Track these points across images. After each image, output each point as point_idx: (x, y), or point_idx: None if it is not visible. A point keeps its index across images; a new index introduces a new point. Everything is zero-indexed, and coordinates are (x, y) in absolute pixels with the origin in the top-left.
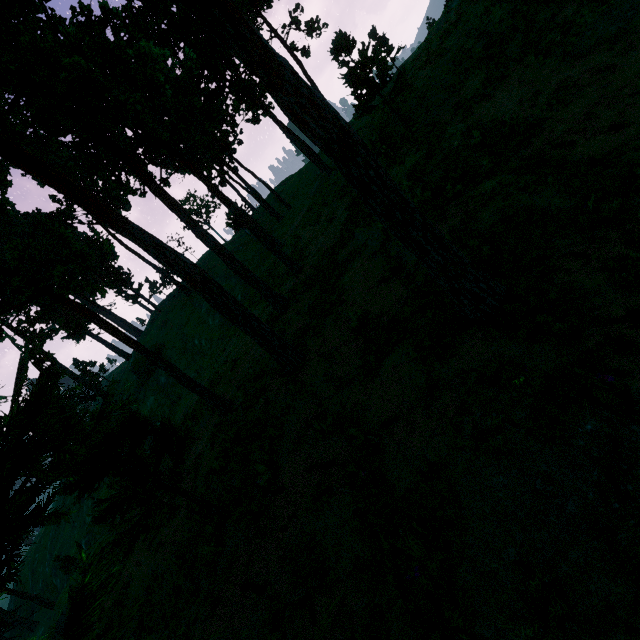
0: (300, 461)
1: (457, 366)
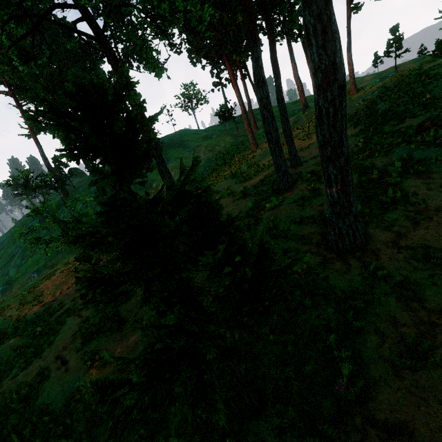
0: None
1: None
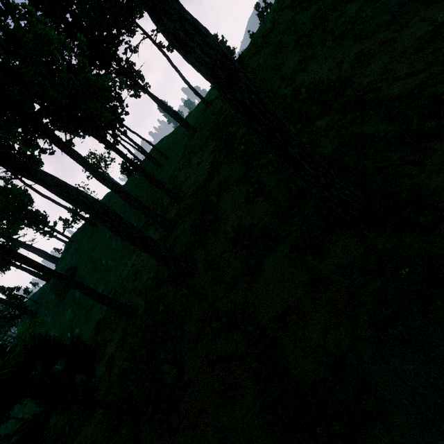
0: (202, 357)
1: (335, 262)
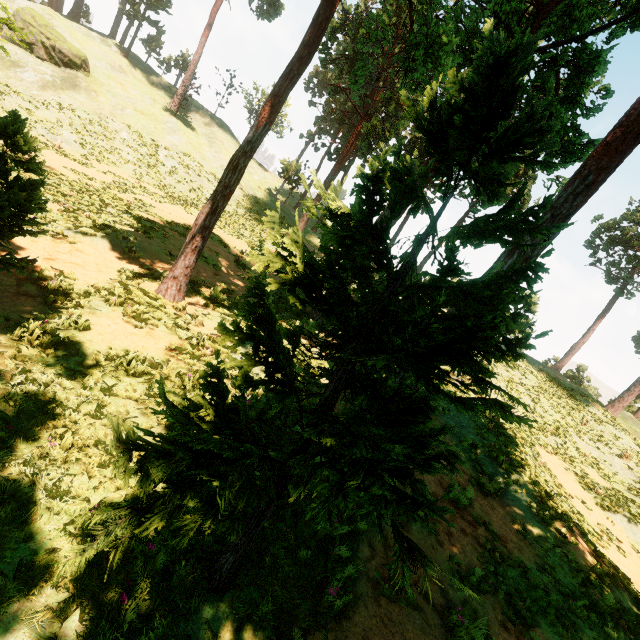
0: None
1: None
